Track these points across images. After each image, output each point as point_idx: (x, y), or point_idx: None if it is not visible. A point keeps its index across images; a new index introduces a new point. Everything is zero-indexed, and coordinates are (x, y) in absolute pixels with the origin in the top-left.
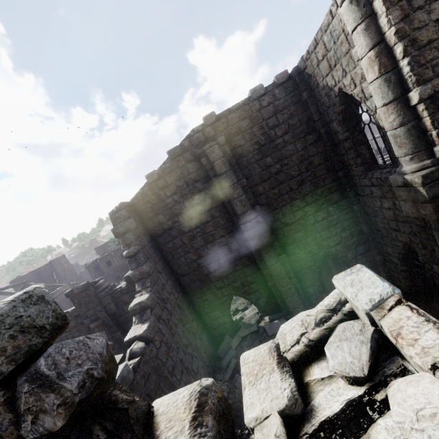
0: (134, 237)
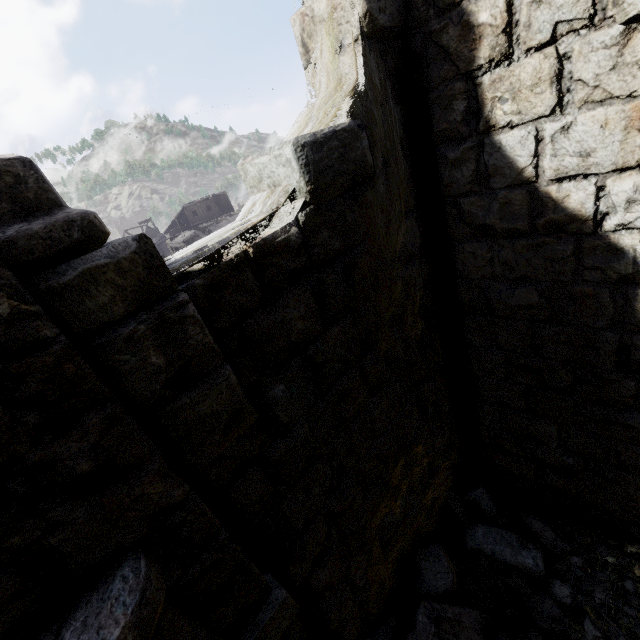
0: None
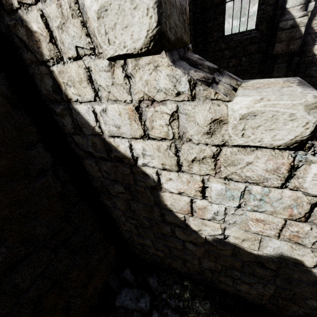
0: None
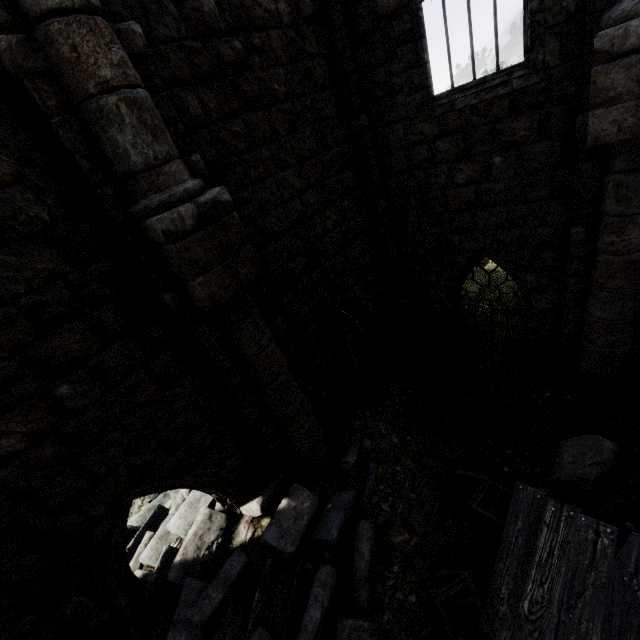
0: None
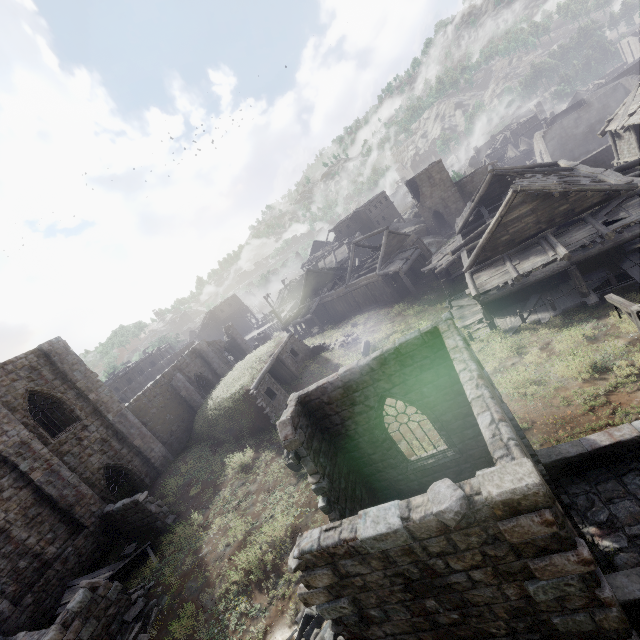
0: None
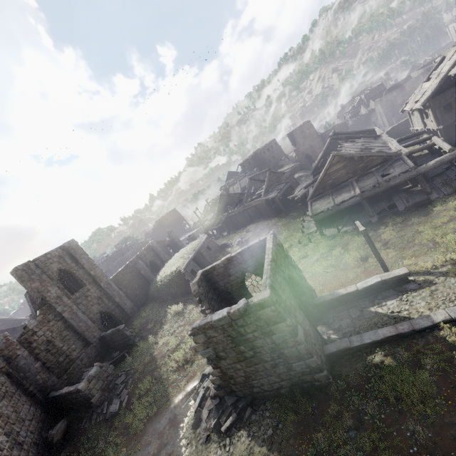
0: (32, 304)
